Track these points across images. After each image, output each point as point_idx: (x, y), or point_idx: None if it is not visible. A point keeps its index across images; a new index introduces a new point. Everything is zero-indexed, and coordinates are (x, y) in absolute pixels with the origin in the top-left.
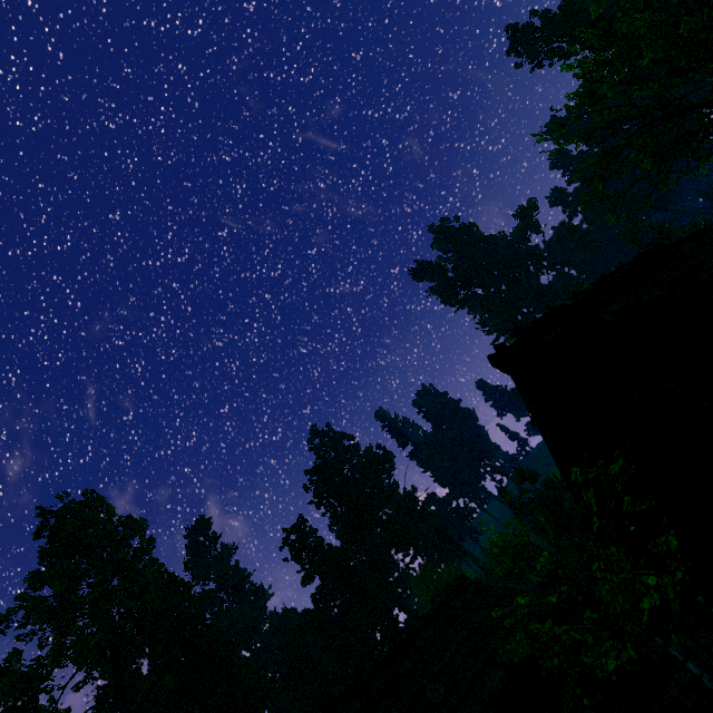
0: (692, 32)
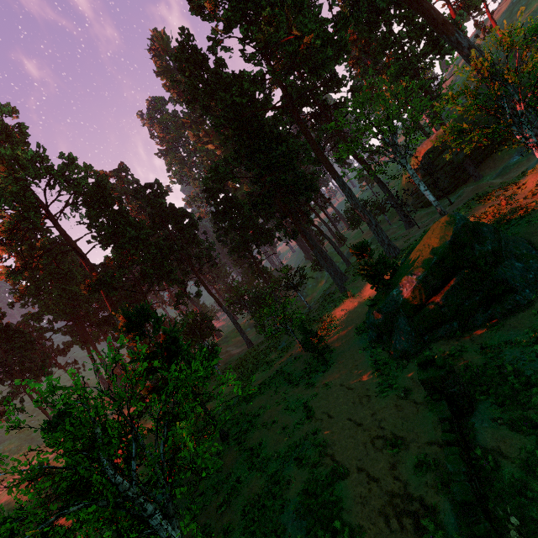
0: None
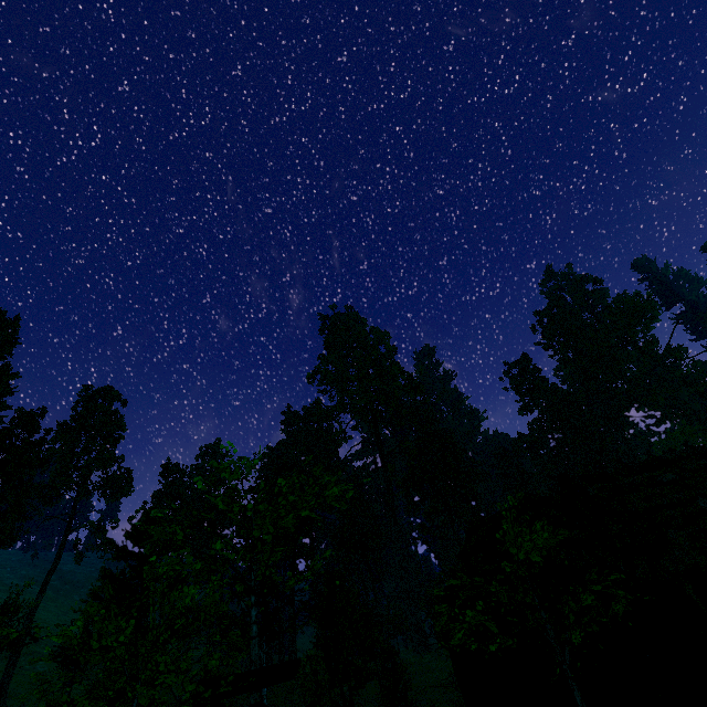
0: None
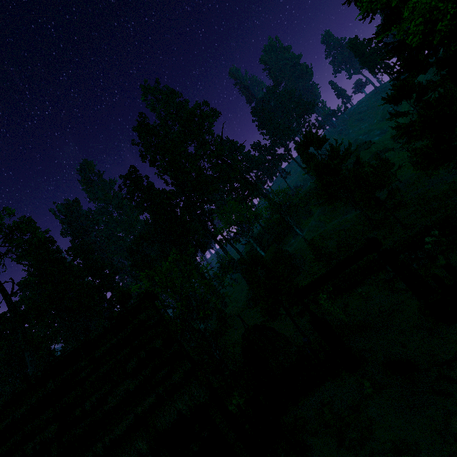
0: None
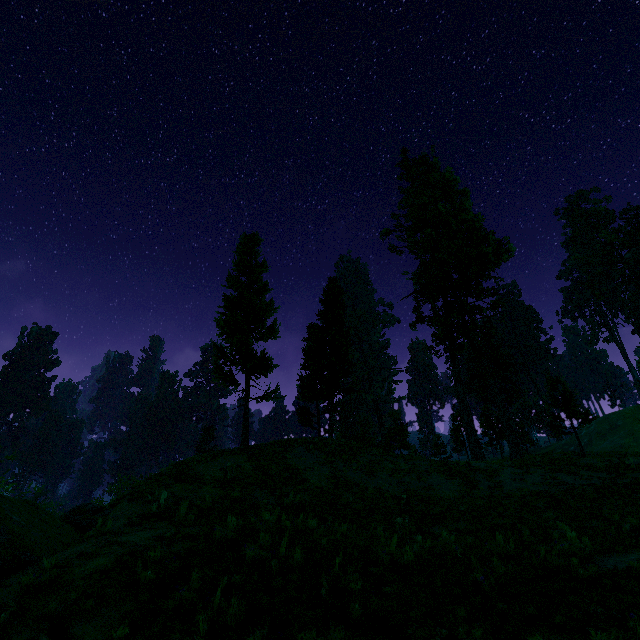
0: None
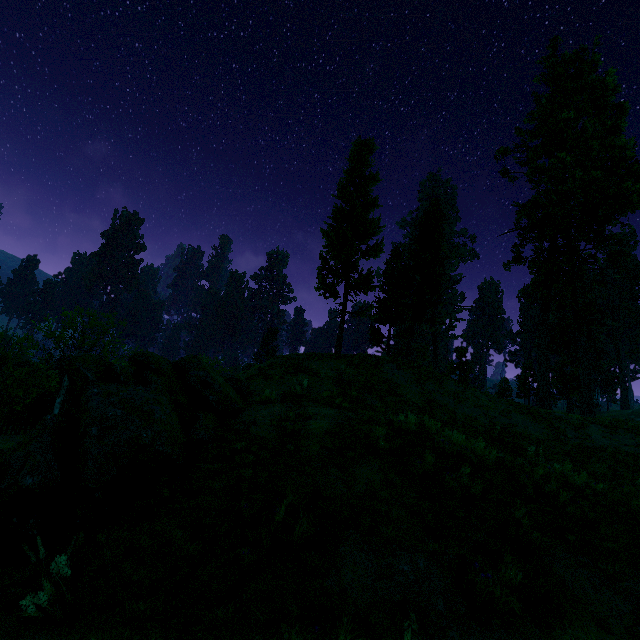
0: (108, 341)
